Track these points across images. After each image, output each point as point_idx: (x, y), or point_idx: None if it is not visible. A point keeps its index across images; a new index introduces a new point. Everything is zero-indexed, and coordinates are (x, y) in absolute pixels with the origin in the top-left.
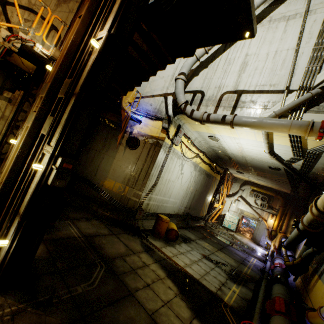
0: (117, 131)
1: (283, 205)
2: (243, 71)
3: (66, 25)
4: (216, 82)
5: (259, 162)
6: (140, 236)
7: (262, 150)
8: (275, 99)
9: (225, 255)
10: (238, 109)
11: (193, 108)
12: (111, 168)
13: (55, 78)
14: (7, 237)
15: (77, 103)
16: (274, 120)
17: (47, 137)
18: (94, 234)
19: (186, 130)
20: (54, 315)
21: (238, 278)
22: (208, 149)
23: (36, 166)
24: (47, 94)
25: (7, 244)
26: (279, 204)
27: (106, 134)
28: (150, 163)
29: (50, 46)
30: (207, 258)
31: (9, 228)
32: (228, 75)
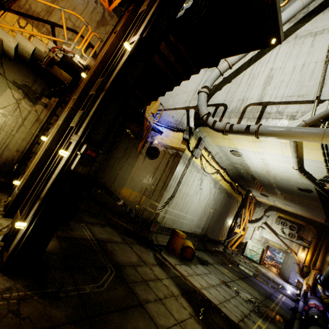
0: (138, 140)
1: (316, 237)
2: (268, 84)
3: (102, 41)
4: (240, 95)
5: (287, 182)
6: (153, 249)
7: (290, 167)
8: (304, 110)
9: (248, 286)
10: (263, 119)
11: (215, 120)
12: (129, 177)
13: (88, 82)
14: (26, 220)
15: (106, 96)
16: (304, 128)
17: (76, 128)
18: (107, 240)
19: (206, 143)
20: (59, 308)
21: (264, 312)
22: (229, 166)
23: (62, 152)
24: (79, 96)
25: (25, 226)
26: (311, 235)
27: (127, 143)
28: (168, 174)
29: (87, 58)
30: (226, 285)
31: (29, 212)
32: (252, 88)
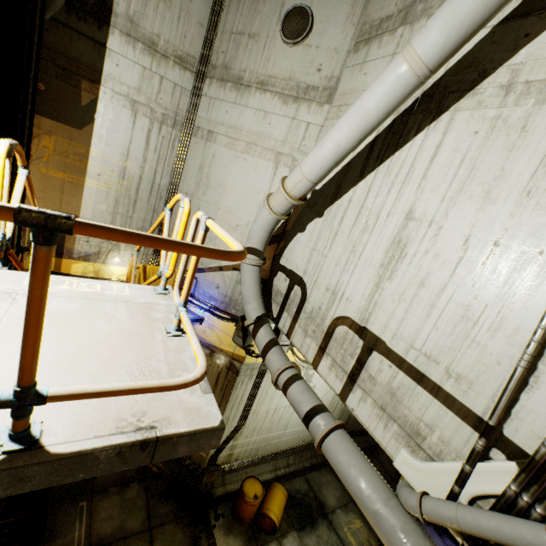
0: None
1: None
2: (390, 270)
3: None
4: (331, 273)
5: None
6: (202, 524)
7: None
8: (450, 436)
9: None
10: (358, 391)
11: (285, 319)
12: None
13: None
14: None
15: None
16: None
17: None
18: (110, 538)
19: None
20: None
21: None
22: None
23: None
24: None
25: None
26: None
27: None
28: (220, 399)
29: None
30: None
31: None
32: (356, 266)
